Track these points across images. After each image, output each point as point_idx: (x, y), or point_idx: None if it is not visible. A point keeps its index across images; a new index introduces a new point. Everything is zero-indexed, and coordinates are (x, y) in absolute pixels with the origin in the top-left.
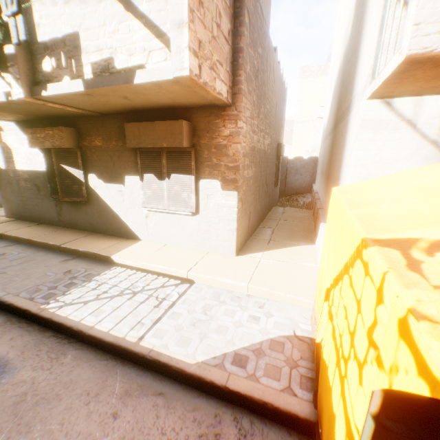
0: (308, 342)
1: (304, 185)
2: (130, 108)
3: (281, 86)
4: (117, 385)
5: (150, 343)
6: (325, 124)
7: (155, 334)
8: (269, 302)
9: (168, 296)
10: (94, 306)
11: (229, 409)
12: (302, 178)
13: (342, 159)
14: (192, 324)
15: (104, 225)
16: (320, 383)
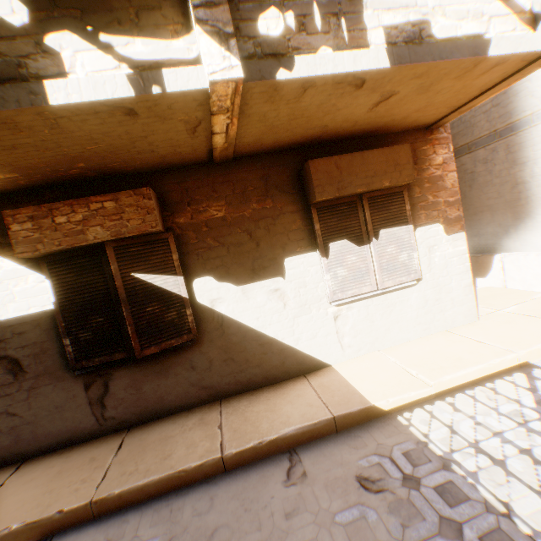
0: None
1: None
2: (316, 135)
3: None
4: None
5: None
6: None
7: None
8: None
9: None
10: None
11: None
12: None
13: (520, 178)
14: None
15: (240, 375)
16: None
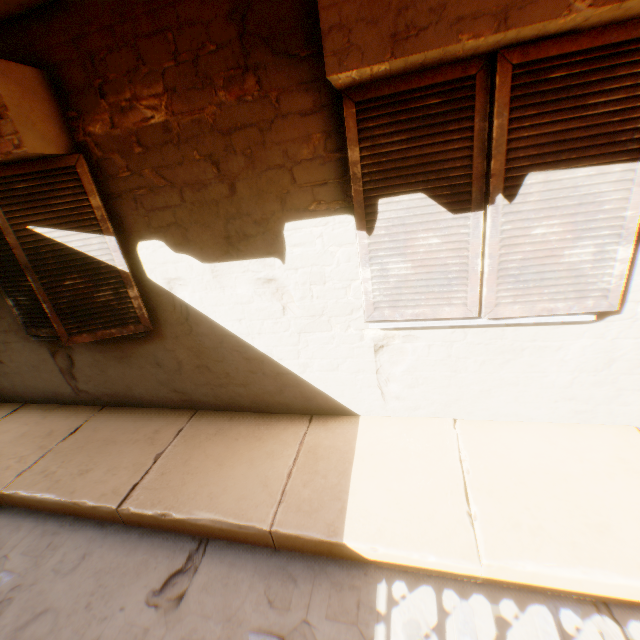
0: None
1: None
2: None
3: None
4: None
5: None
6: None
7: None
8: None
9: None
10: None
11: None
12: None
13: None
14: None
15: (220, 389)
16: None
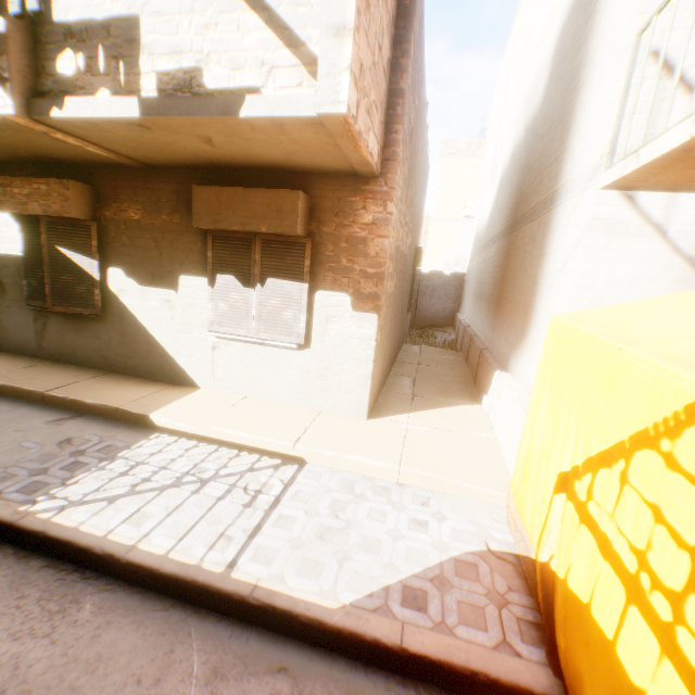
0: (512, 562)
1: (443, 314)
2: (206, 161)
3: (426, 163)
4: (196, 658)
5: (250, 573)
6: (482, 225)
7: (255, 556)
8: (436, 495)
9: (266, 487)
10: (129, 506)
11: (409, 689)
12: (441, 303)
13: (538, 276)
14: (318, 537)
15: (129, 360)
16: (565, 632)
